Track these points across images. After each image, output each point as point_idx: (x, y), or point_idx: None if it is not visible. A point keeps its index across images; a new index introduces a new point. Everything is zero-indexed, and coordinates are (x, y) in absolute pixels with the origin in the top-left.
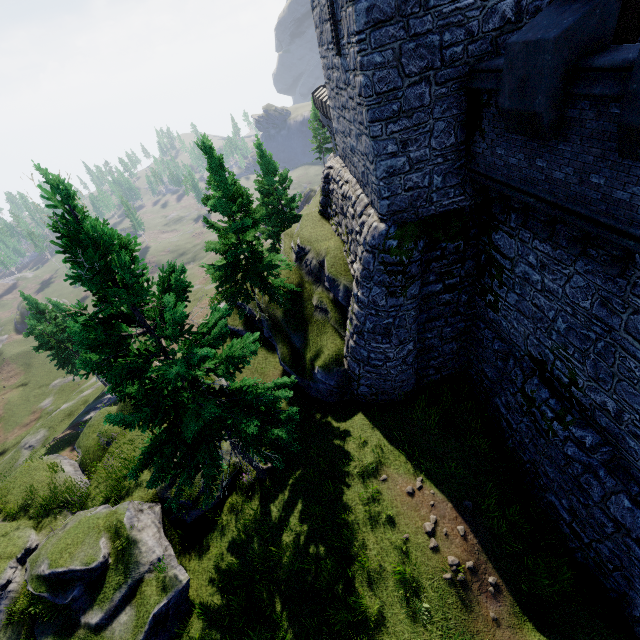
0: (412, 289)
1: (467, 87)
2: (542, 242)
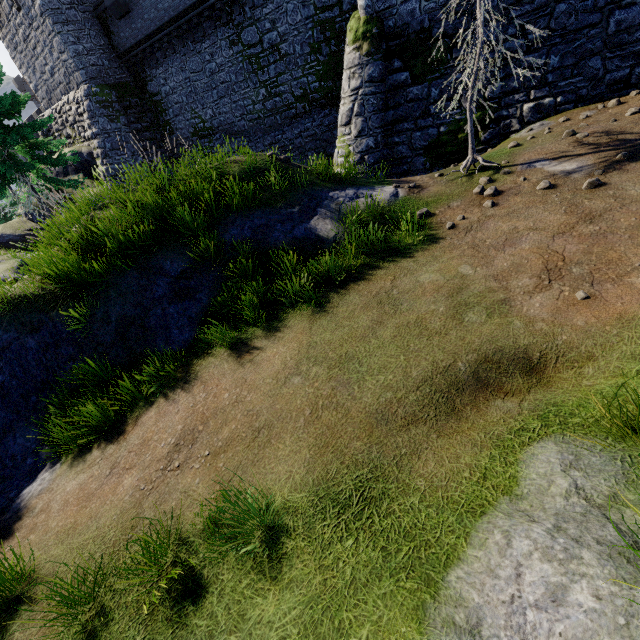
0: (122, 119)
1: (96, 16)
2: (159, 69)
